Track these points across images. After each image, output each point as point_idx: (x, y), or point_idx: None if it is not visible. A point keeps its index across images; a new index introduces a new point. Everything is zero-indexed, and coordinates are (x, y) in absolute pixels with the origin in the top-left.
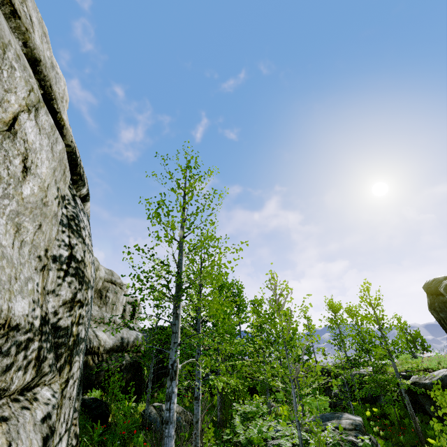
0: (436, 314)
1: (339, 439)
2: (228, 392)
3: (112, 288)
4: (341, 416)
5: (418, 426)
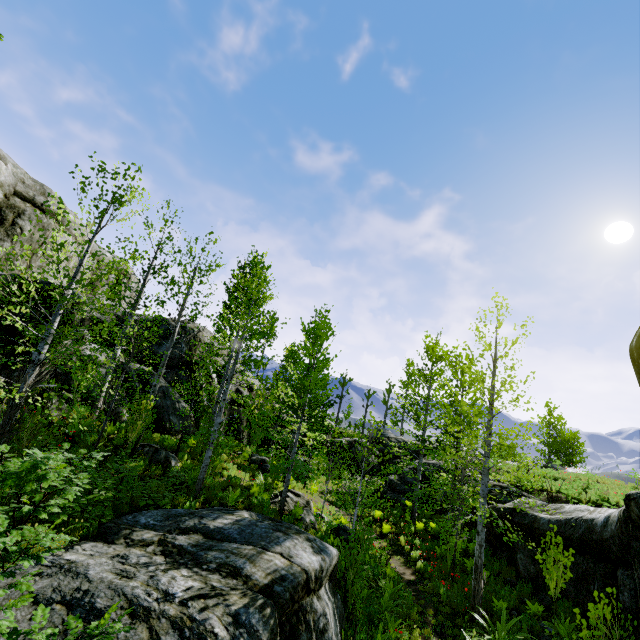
0: None
1: (174, 614)
2: (41, 420)
3: (33, 215)
4: (280, 541)
5: (480, 588)
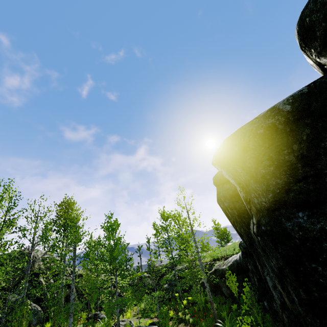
0: (222, 205)
1: None
2: None
3: None
4: None
5: (215, 311)
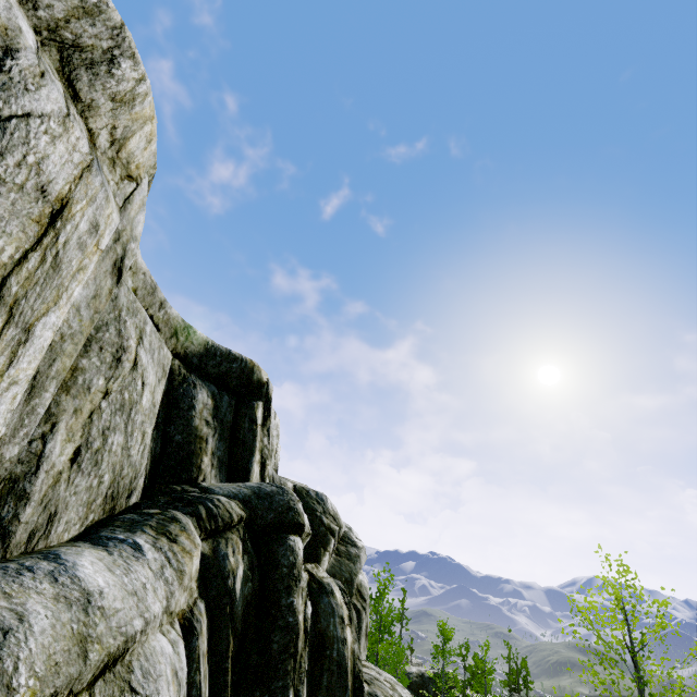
0: None
1: None
2: None
3: None
4: None
5: None
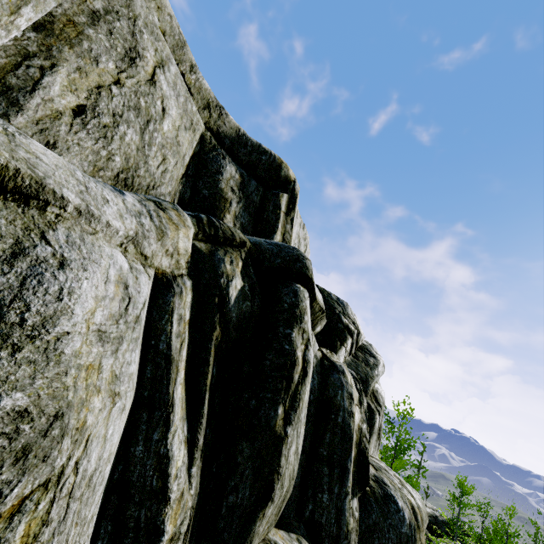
0: None
1: None
2: None
3: None
4: None
5: None
